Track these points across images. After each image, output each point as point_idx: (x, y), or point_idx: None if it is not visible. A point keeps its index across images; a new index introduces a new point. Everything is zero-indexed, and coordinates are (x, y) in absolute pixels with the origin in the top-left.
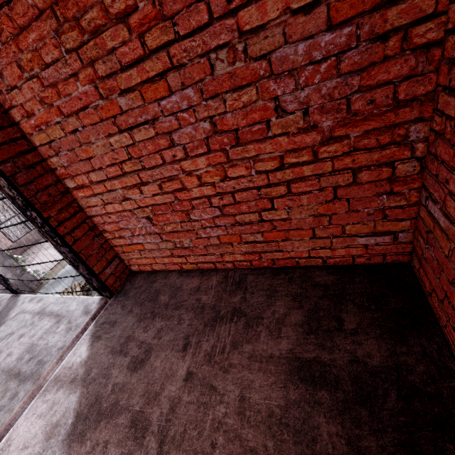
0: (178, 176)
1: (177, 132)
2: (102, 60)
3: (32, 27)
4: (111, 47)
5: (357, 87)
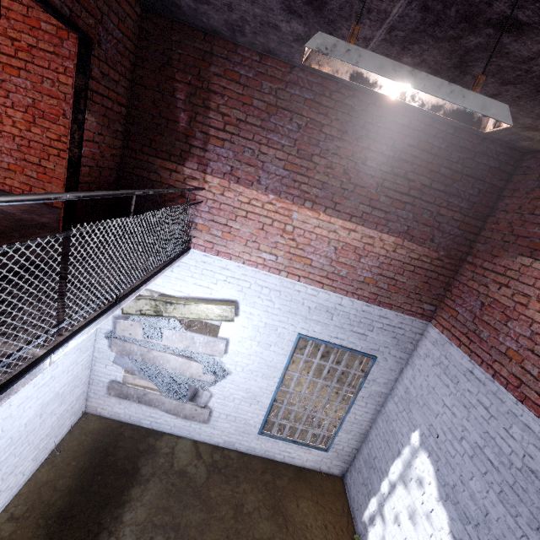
0: (1, 114)
1: (13, 94)
2: None
3: None
4: (0, 42)
5: None
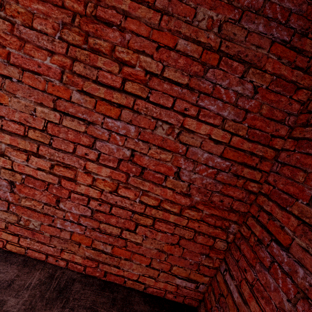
0: (76, 168)
1: (102, 142)
2: (84, 65)
3: (46, 4)
4: (99, 66)
5: (219, 190)
